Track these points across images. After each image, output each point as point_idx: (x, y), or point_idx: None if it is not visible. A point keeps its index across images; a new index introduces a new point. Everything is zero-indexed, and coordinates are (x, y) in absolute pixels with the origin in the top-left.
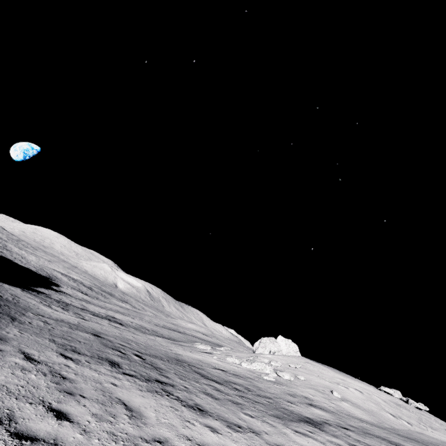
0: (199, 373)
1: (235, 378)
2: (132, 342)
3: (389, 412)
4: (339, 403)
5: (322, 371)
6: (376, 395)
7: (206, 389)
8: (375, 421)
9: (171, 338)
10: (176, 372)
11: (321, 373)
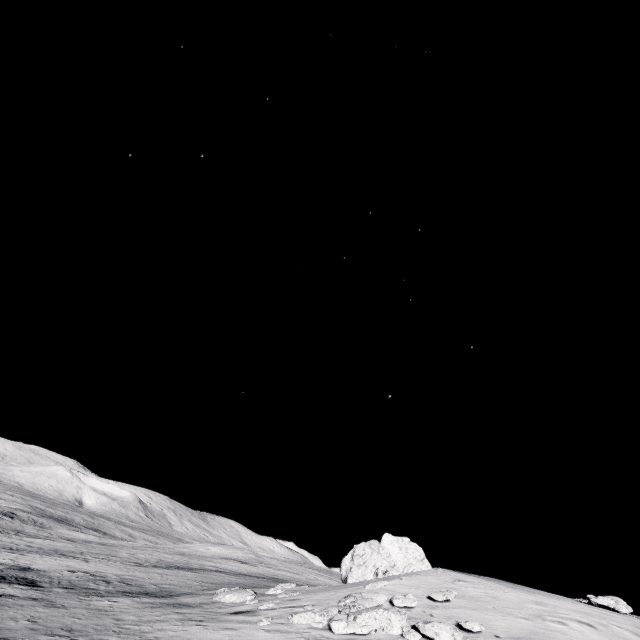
0: None
1: None
2: None
3: None
4: None
5: (493, 592)
6: (615, 623)
7: None
8: None
9: (163, 590)
10: None
11: (495, 598)
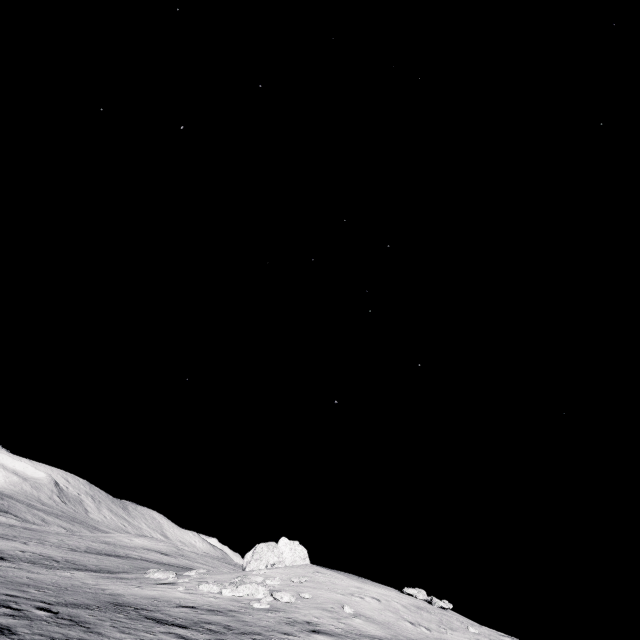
0: (153, 619)
1: (210, 616)
2: (29, 588)
3: (408, 620)
4: (350, 620)
5: (334, 580)
6: (396, 600)
7: (164, 639)
8: (390, 635)
9: (103, 569)
10: (114, 623)
11: (333, 583)
